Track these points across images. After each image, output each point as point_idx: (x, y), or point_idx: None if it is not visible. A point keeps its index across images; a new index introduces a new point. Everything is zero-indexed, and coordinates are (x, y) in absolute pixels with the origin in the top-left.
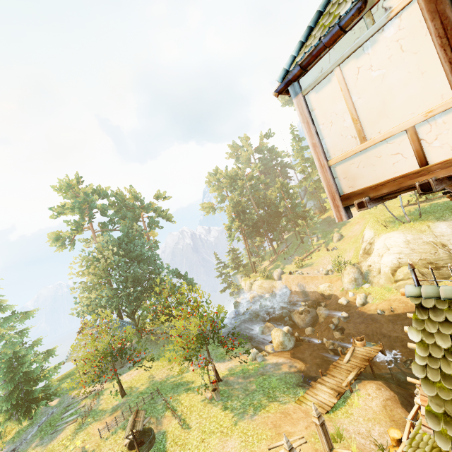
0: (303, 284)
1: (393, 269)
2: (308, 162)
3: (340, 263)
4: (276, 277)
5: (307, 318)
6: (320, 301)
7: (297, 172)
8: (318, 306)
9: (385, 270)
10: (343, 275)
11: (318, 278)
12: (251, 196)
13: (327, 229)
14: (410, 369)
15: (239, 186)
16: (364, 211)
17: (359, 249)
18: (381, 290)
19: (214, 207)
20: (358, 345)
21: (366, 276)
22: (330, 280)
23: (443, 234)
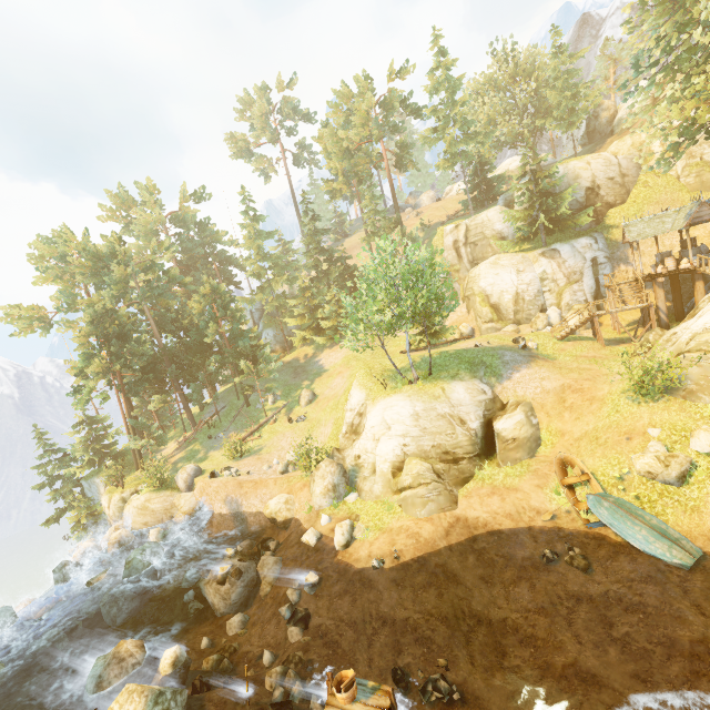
0: (237, 498)
1: (395, 465)
2: (269, 260)
3: (309, 452)
4: (183, 483)
5: (235, 592)
6: (267, 538)
7: (248, 274)
8: (262, 551)
9: (384, 468)
10: (314, 480)
11: (267, 484)
12: (145, 305)
13: (292, 382)
14: (433, 703)
15: (117, 279)
16: (350, 355)
17: (342, 423)
18: (376, 508)
19: (48, 318)
20: (340, 702)
21: (353, 477)
22: (291, 487)
23: (461, 403)
